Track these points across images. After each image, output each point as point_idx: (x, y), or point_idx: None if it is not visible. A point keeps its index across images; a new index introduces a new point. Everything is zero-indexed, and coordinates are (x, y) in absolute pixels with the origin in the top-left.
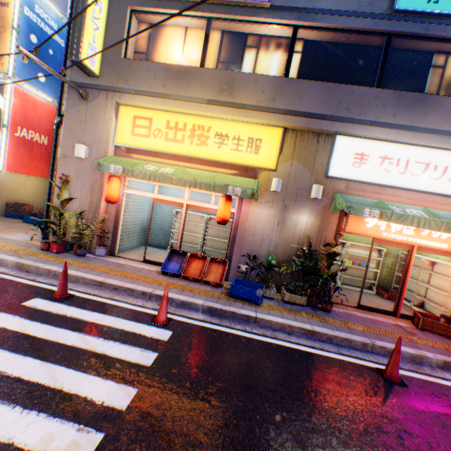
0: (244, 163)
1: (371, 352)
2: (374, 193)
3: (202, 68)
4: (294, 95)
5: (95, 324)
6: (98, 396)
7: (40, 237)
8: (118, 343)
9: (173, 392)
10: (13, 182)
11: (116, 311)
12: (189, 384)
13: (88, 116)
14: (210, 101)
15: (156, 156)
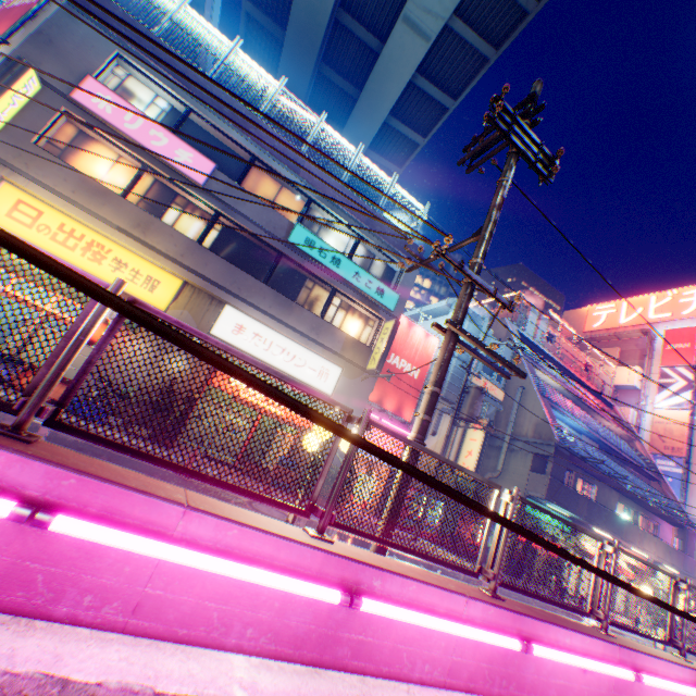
0: (136, 295)
1: None
2: None
3: (126, 198)
4: (202, 260)
5: None
6: None
7: None
8: None
9: None
10: None
11: None
12: None
13: None
14: (122, 228)
15: None
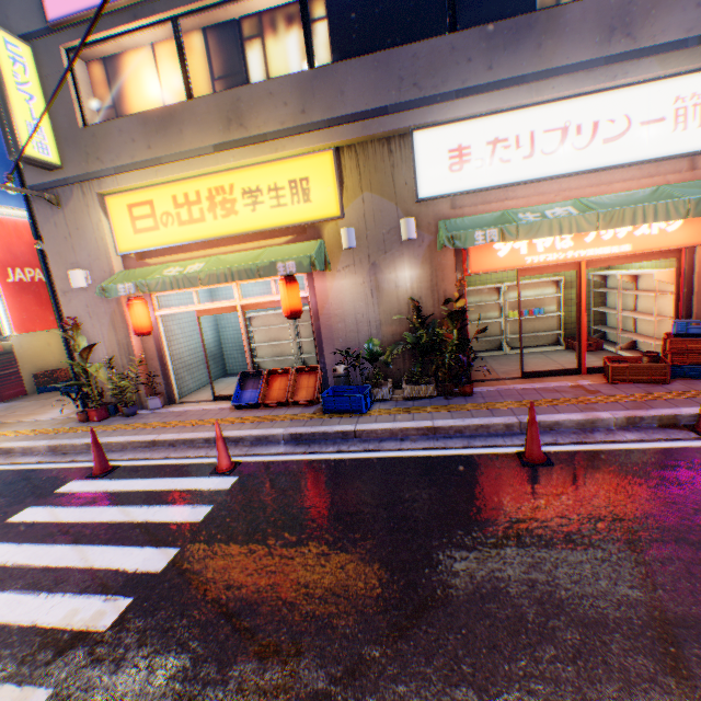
0: (295, 222)
1: (518, 434)
2: (500, 201)
3: (191, 100)
4: (330, 93)
5: (141, 492)
6: (132, 565)
7: (81, 406)
8: (166, 506)
9: (222, 542)
10: (32, 345)
11: (170, 471)
12: (245, 529)
13: (71, 228)
14: (217, 146)
15: (180, 252)
